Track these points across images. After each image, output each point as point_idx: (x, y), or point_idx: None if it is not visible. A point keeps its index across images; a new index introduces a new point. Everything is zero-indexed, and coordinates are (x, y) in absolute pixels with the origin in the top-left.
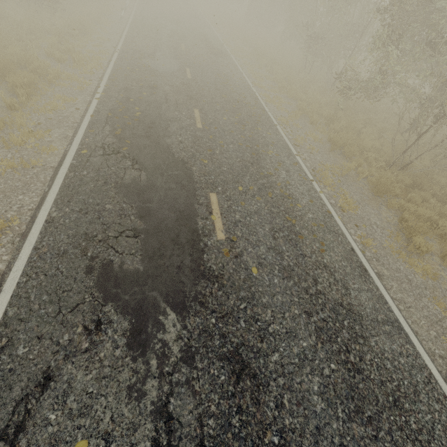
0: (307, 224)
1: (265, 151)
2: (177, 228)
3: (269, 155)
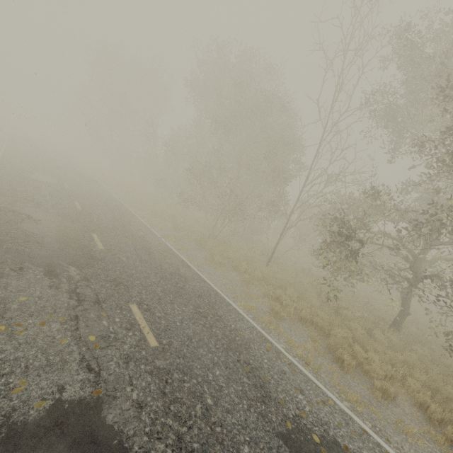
0: (157, 250)
1: (130, 224)
2: (70, 243)
3: (133, 226)
